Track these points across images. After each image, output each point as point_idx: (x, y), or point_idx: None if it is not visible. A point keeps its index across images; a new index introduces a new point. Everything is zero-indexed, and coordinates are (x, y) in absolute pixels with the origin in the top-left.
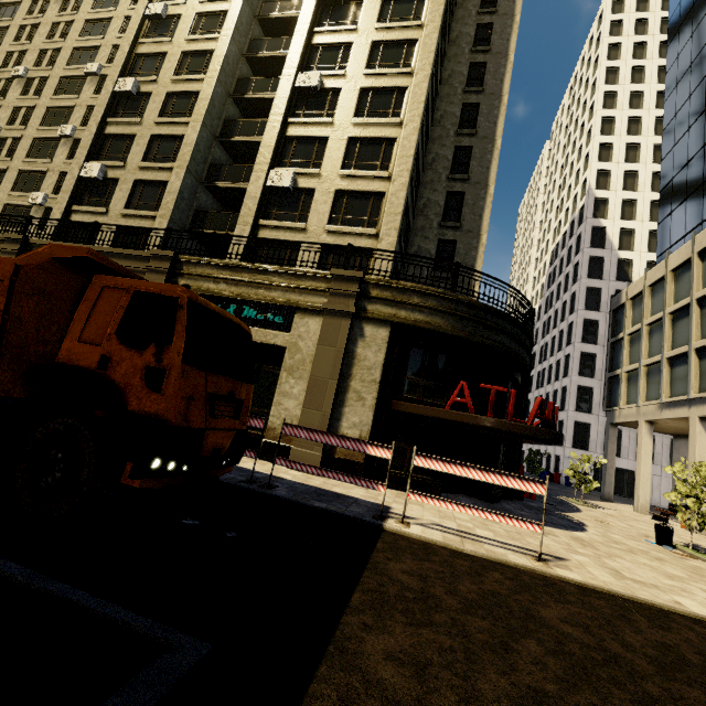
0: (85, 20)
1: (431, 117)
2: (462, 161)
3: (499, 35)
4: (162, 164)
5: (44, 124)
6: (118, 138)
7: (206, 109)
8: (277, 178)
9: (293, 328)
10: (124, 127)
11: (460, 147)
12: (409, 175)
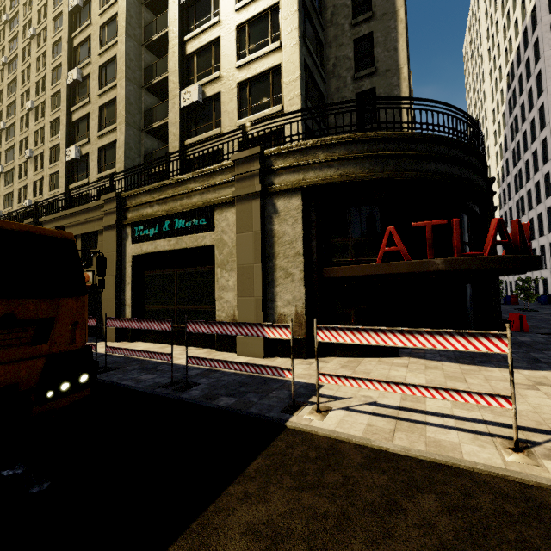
0: (52, 45)
1: None
2: None
3: None
4: (110, 127)
5: (52, 136)
6: (81, 121)
7: (125, 65)
8: (187, 97)
9: (216, 225)
10: (81, 110)
11: None
12: (298, 33)
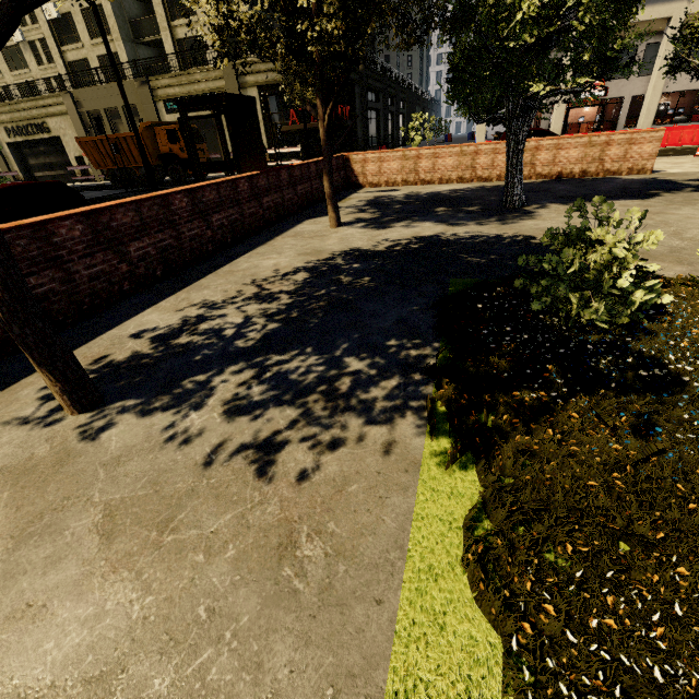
0: None
1: None
2: None
3: None
4: None
5: None
6: None
7: None
8: None
9: None
10: None
11: None
12: None
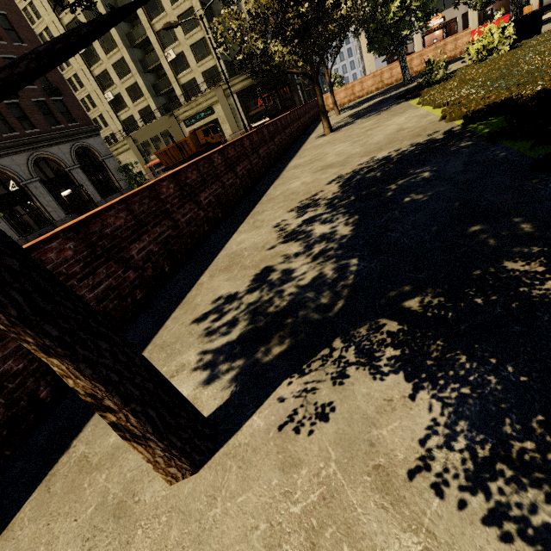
0: None
1: None
2: None
3: None
4: (128, 77)
5: None
6: (101, 75)
7: (120, 40)
8: (169, 56)
9: (215, 111)
10: (99, 69)
11: None
12: (208, 25)
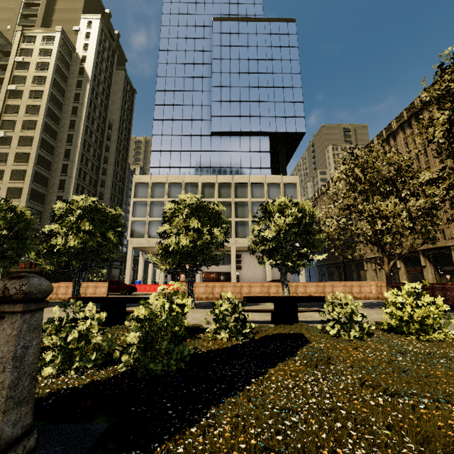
0: None
1: (47, 172)
2: (63, 185)
3: (75, 139)
4: None
5: None
6: None
7: None
8: None
9: None
10: None
11: (62, 180)
12: (26, 201)
